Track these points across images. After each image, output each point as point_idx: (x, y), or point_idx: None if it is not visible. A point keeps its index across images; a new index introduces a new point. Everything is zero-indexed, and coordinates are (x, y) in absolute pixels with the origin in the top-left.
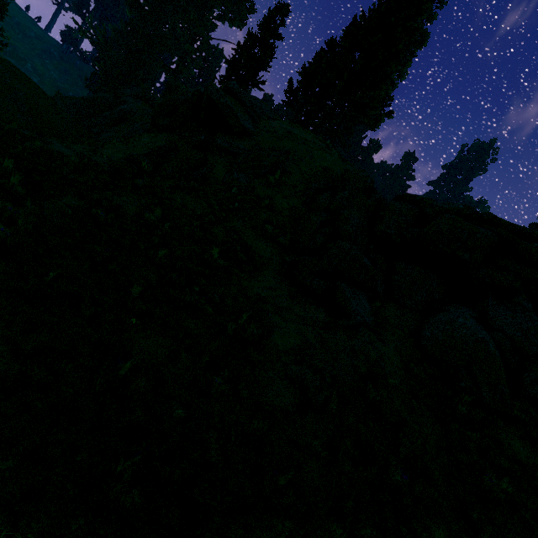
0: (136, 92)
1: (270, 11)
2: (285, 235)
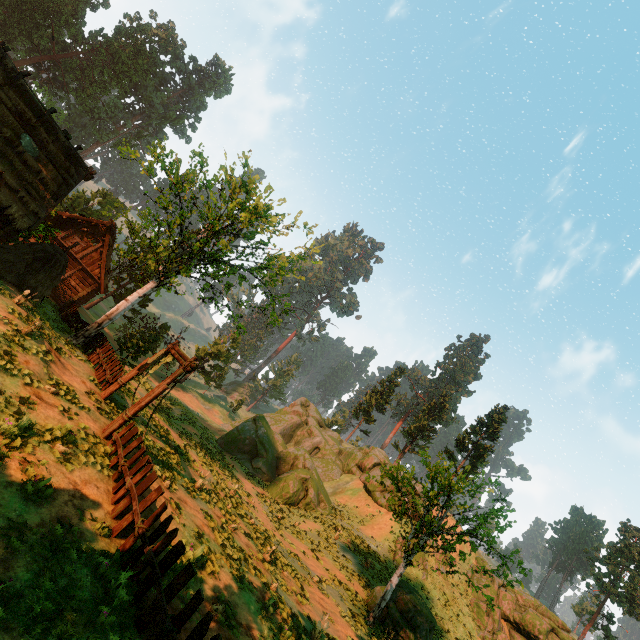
0: (302, 401)
1: (396, 372)
2: (471, 614)
